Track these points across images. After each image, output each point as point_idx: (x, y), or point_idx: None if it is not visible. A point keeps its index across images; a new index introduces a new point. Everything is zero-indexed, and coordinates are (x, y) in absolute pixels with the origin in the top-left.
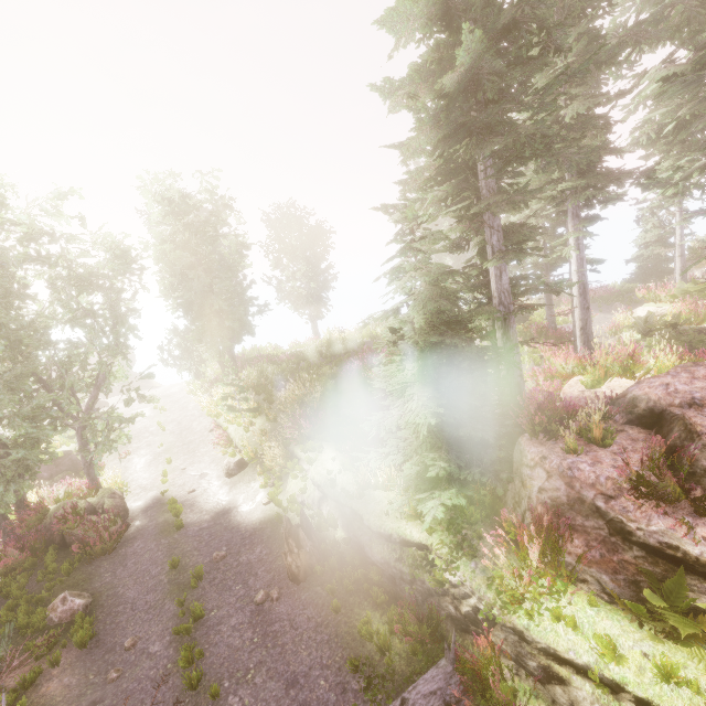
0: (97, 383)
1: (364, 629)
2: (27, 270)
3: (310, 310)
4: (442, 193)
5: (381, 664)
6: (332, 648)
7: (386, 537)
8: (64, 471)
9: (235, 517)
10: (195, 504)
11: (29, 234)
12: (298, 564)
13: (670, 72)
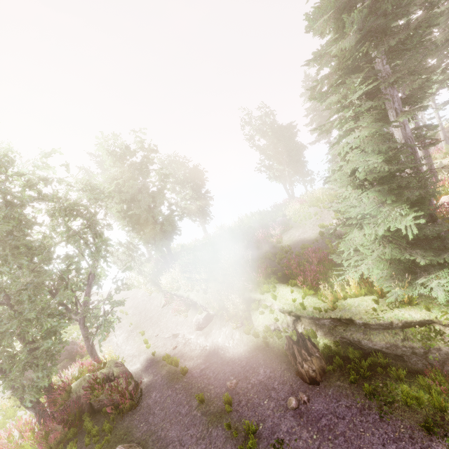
0: (89, 282)
1: (413, 398)
2: (33, 206)
3: (199, 218)
4: (360, 79)
5: (446, 423)
6: (389, 423)
7: (387, 325)
8: (63, 360)
9: (224, 355)
10: (184, 355)
11: (29, 182)
12: (313, 368)
13: (441, 9)
